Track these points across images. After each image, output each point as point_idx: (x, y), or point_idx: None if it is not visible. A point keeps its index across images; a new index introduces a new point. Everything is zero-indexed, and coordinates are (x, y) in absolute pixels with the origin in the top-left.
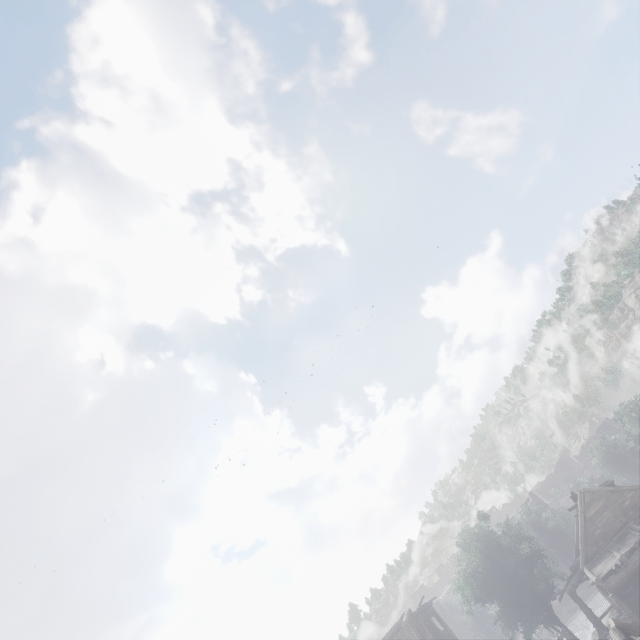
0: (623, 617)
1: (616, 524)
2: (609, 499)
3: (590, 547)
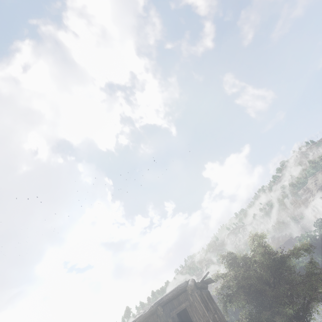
0: None
1: None
2: None
3: None
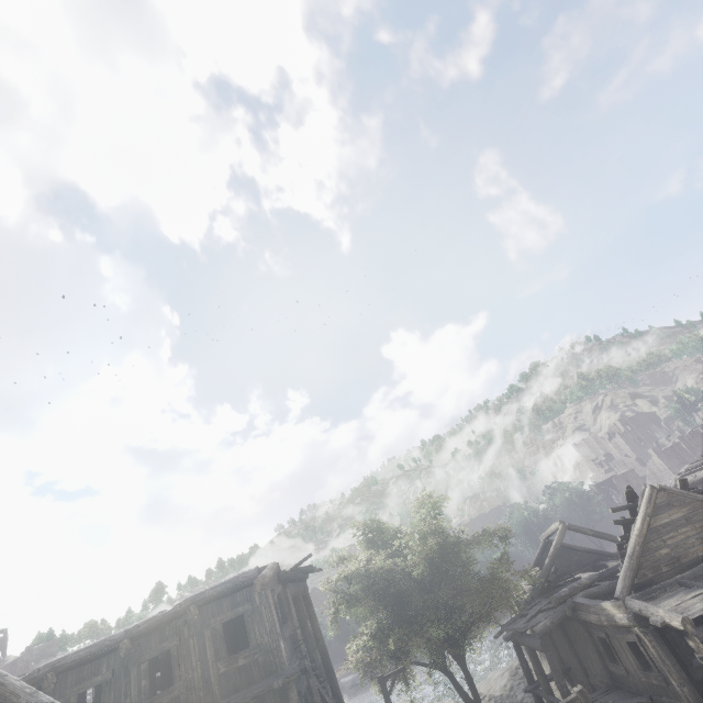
0: (642, 696)
1: (698, 550)
2: (697, 511)
3: (644, 570)
